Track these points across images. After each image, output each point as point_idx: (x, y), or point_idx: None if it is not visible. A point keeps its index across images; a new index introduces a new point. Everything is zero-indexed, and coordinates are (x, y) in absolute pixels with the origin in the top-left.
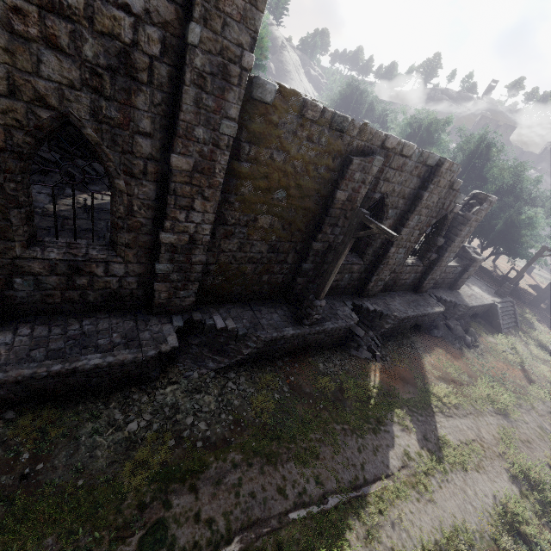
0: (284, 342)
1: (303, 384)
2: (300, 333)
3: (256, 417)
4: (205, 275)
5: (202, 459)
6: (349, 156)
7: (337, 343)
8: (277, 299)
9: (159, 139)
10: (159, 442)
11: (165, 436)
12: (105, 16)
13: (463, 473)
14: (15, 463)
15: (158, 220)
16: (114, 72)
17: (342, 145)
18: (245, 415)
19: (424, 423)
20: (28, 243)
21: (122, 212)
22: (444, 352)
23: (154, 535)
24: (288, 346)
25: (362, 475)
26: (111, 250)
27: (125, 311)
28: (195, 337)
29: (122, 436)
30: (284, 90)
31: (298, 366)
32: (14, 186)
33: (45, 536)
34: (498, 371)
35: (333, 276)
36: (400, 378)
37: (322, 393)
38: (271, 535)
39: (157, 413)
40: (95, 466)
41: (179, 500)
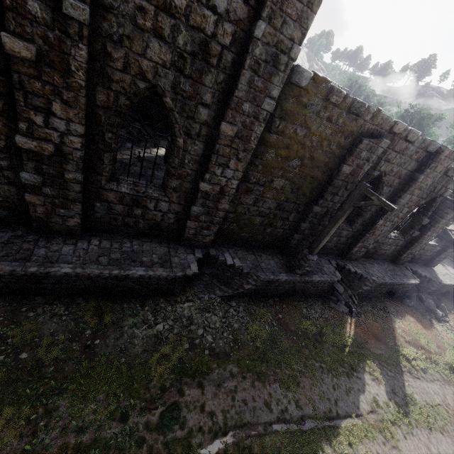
0: (278, 284)
1: (289, 322)
2: (291, 280)
3: (251, 340)
4: (223, 221)
5: (208, 364)
6: (360, 136)
7: (320, 295)
8: (274, 249)
9: (214, 110)
10: (178, 344)
11: (182, 340)
12: (198, 14)
13: (428, 432)
14: (82, 335)
15: (200, 173)
16: (194, 57)
17: (355, 127)
18: (242, 337)
19: (393, 378)
20: (110, 178)
21: (176, 163)
22: (415, 320)
23: (171, 413)
24: (280, 289)
25: (335, 409)
26: (162, 191)
27: (161, 239)
28: (208, 268)
29: (152, 333)
30: (317, 78)
31: (285, 307)
32: (110, 135)
33: (98, 393)
34: None
35: (328, 237)
36: (373, 335)
37: (304, 333)
38: (258, 438)
39: (177, 321)
40: (133, 350)
41: (190, 391)
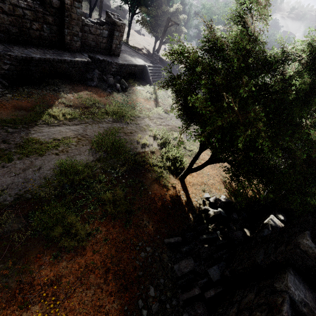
0: None
1: None
2: None
3: None
4: None
5: None
6: None
7: None
8: None
9: None
10: None
11: None
12: None
13: (34, 158)
14: None
15: None
16: None
17: None
18: None
19: (13, 131)
20: None
21: None
22: (91, 93)
23: None
24: None
25: None
26: None
27: None
28: None
29: None
30: None
31: None
32: None
33: None
34: (135, 102)
35: None
36: (14, 107)
37: None
38: None
39: None
40: None
41: None
